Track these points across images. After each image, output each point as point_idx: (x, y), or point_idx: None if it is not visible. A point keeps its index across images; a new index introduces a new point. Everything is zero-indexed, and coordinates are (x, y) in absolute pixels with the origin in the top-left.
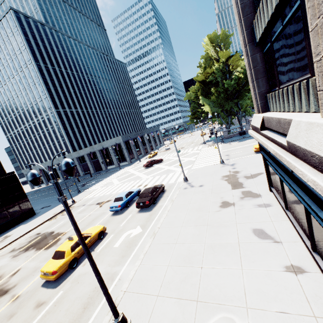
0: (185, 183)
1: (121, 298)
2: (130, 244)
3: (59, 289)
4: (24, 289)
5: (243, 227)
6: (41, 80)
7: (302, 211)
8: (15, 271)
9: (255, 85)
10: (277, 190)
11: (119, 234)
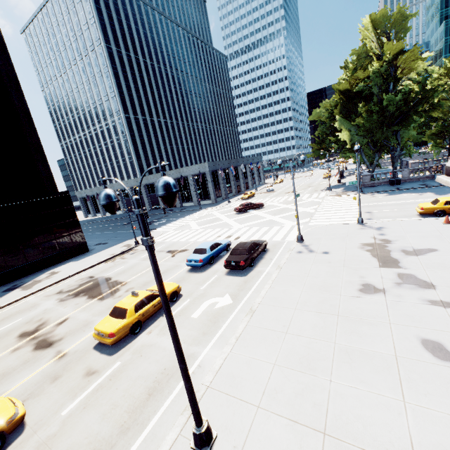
0: (300, 245)
1: (202, 395)
2: (215, 317)
3: (116, 359)
4: (73, 347)
5: (402, 331)
6: (111, 70)
7: None
8: (62, 320)
9: None
10: None
11: (198, 301)
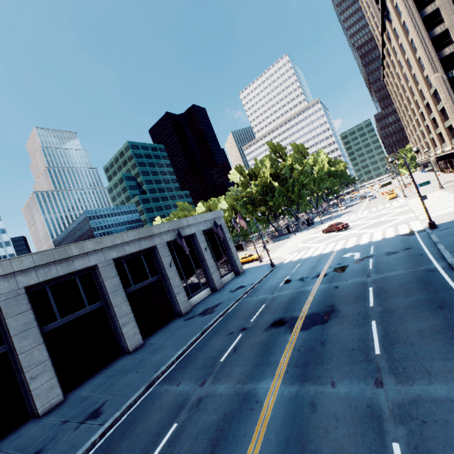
0: (450, 186)
1: None
2: None
3: None
4: None
5: None
6: None
7: None
8: None
9: None
10: None
11: None
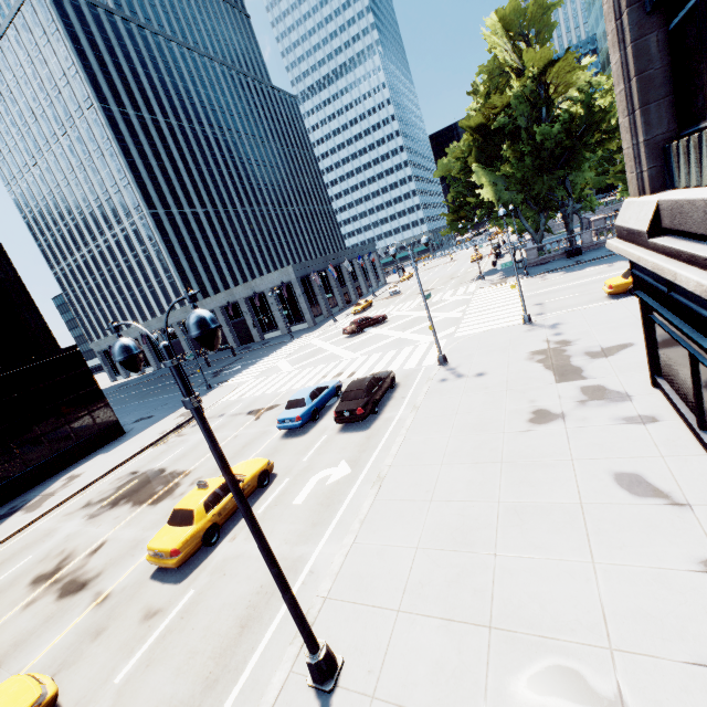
0: (443, 370)
1: (318, 611)
2: (329, 498)
3: (186, 587)
4: (118, 582)
5: (589, 468)
6: (115, 145)
7: None
8: (97, 545)
9: (638, 121)
10: (675, 383)
11: (302, 478)
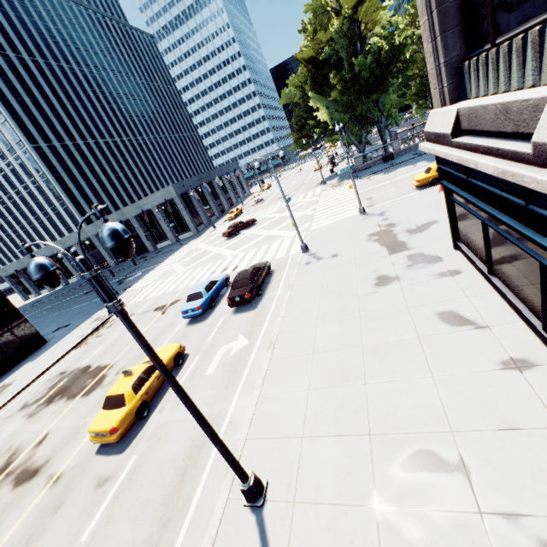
0: (306, 255)
1: (241, 450)
2: (234, 365)
3: (129, 454)
4: (67, 463)
5: (420, 312)
6: None
7: (530, 273)
8: (41, 438)
9: (439, 46)
10: (470, 245)
11: (210, 354)
